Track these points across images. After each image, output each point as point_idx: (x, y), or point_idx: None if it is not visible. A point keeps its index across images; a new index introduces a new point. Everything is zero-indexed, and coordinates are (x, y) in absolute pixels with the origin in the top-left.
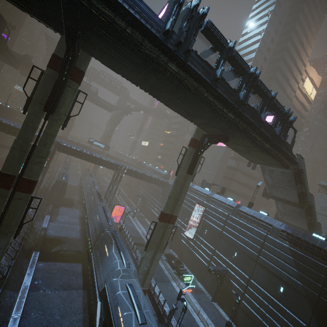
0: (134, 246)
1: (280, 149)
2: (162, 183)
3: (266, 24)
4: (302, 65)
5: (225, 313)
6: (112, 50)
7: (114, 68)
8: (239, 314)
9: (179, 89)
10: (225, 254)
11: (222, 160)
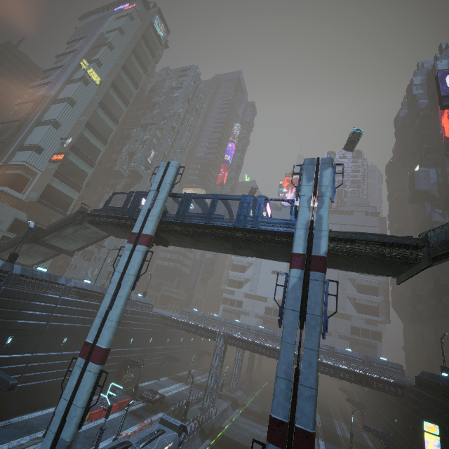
0: None
1: None
2: None
3: None
4: None
5: None
6: (283, 256)
7: (273, 246)
8: (10, 405)
9: (235, 253)
10: None
11: None
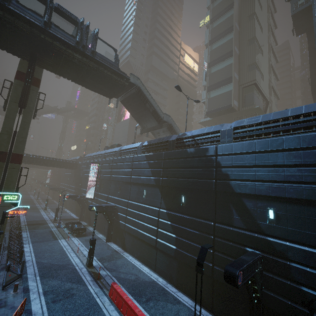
0: (24, 226)
1: (95, 60)
2: (70, 164)
3: (135, 11)
4: (176, 43)
5: (117, 246)
6: None
7: None
8: (126, 239)
9: None
10: (114, 194)
11: (130, 131)
